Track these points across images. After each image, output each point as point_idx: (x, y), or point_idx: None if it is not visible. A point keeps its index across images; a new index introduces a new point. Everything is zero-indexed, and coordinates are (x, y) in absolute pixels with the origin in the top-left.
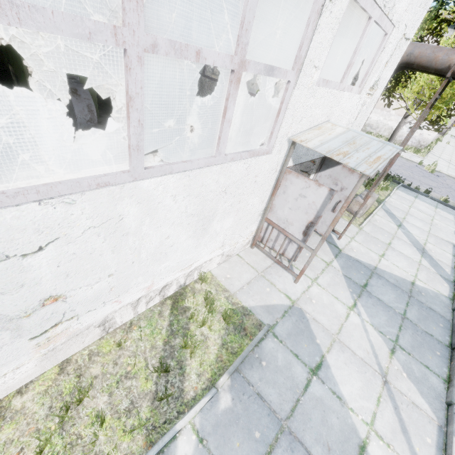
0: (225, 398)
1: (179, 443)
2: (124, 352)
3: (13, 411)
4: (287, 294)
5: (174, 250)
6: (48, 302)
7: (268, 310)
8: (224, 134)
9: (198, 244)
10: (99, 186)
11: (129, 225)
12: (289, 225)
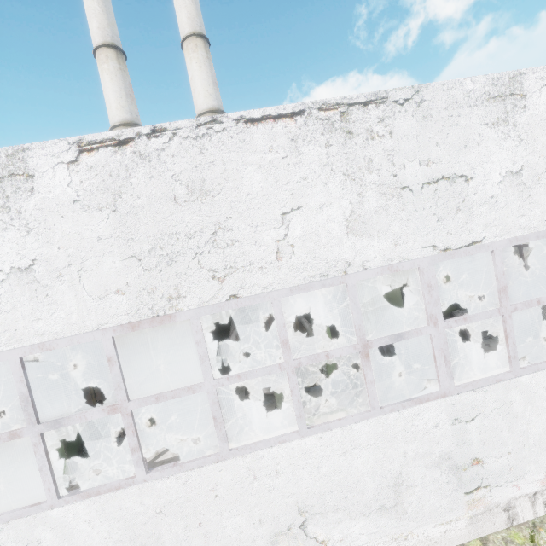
0: None
1: None
2: None
3: None
4: None
5: None
6: (474, 462)
7: None
8: None
9: None
10: (497, 381)
11: (516, 409)
12: None
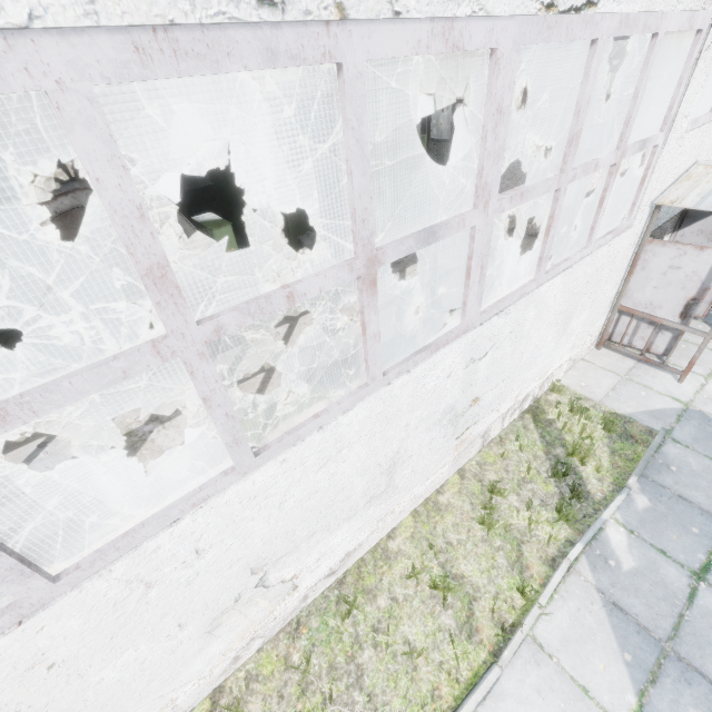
0: (639, 499)
1: (609, 533)
2: (509, 462)
3: (443, 505)
4: (673, 396)
5: (540, 354)
6: (473, 404)
7: (653, 415)
8: (597, 223)
9: (556, 347)
10: (520, 297)
11: (525, 328)
12: (655, 308)
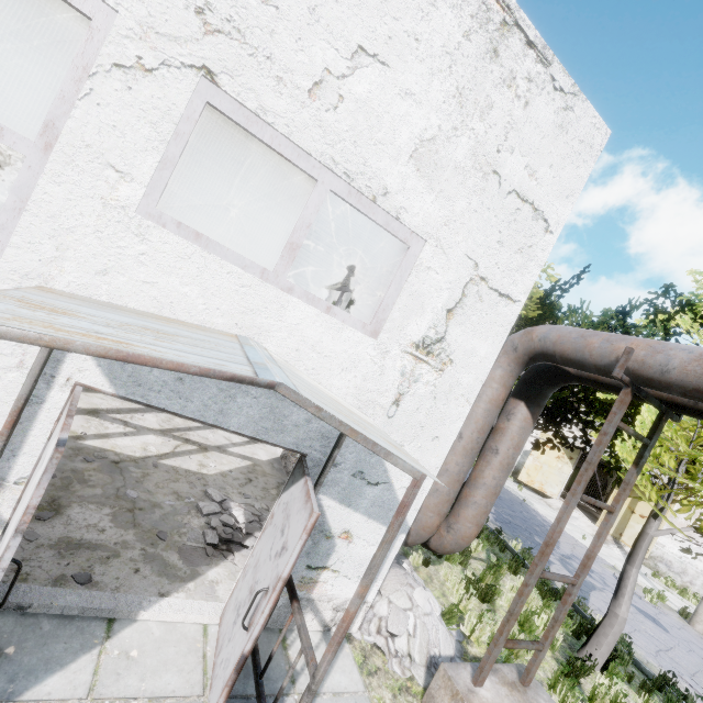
0: None
1: None
2: None
3: None
4: None
5: None
6: None
7: None
8: None
9: None
10: None
11: None
12: None
